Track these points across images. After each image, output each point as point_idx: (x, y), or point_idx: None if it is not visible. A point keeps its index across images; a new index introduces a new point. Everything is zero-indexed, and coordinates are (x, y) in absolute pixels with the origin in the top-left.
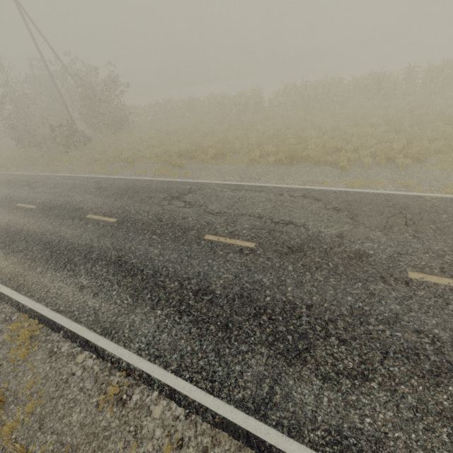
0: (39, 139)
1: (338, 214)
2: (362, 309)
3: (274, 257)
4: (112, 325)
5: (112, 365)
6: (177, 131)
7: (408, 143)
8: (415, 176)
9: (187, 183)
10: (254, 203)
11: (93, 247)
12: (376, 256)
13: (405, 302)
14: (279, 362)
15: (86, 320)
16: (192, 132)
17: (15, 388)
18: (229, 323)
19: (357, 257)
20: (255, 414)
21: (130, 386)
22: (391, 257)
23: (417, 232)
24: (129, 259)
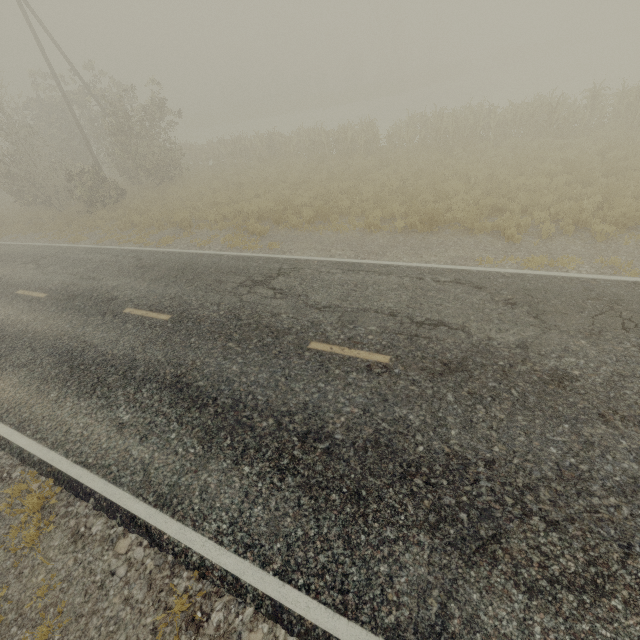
0: (49, 193)
1: (514, 311)
2: (576, 469)
3: (422, 380)
4: (173, 490)
5: (176, 559)
6: (252, 181)
7: (604, 201)
8: (622, 251)
9: (275, 260)
10: (381, 292)
11: (135, 360)
12: (586, 379)
13: None
14: (451, 560)
15: (130, 482)
16: (275, 183)
17: (19, 597)
18: (362, 489)
19: (556, 381)
20: None
21: (207, 596)
22: (610, 381)
23: None
24: (193, 380)
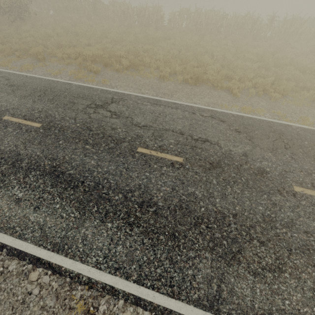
0: None
1: (240, 136)
2: (270, 216)
3: (200, 172)
4: (63, 240)
5: (72, 280)
6: (85, 33)
7: (274, 80)
8: (281, 108)
9: (108, 92)
10: (174, 119)
11: (20, 154)
12: (272, 173)
13: (295, 210)
14: (221, 264)
15: (32, 237)
16: (101, 37)
17: None
18: (175, 232)
19: (260, 174)
20: (210, 310)
21: (95, 298)
22: (281, 174)
23: (293, 154)
24: (65, 169)
